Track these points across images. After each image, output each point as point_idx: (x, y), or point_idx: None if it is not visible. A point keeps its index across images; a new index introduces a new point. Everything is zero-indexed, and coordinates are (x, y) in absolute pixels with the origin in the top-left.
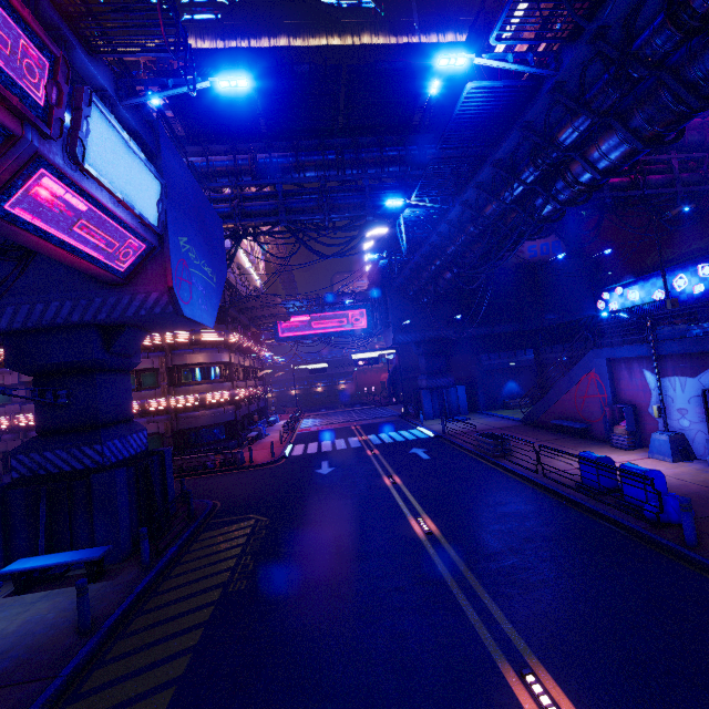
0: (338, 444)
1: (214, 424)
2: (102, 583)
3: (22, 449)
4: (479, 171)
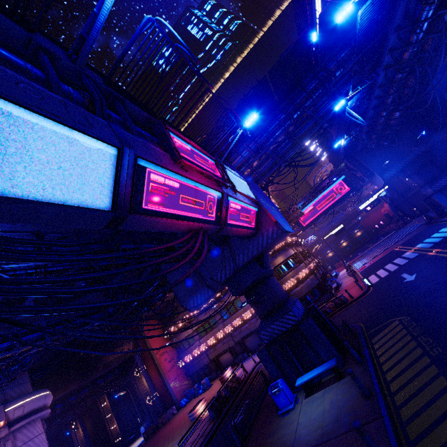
0: (399, 262)
1: (310, 290)
2: (347, 377)
3: (261, 328)
4: (385, 44)
